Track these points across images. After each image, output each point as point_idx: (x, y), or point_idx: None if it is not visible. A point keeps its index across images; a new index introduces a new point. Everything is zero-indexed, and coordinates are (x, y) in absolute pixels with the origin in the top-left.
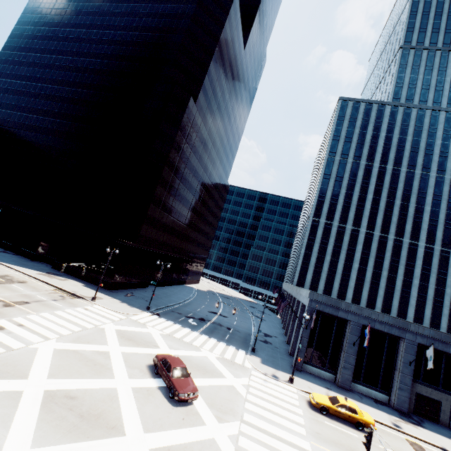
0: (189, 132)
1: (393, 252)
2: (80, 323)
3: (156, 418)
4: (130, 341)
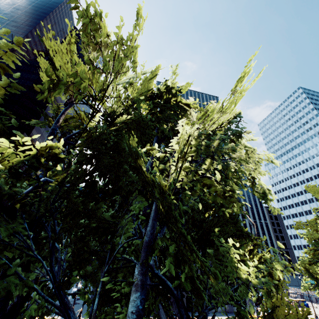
0: None
1: None
2: None
3: None
4: None
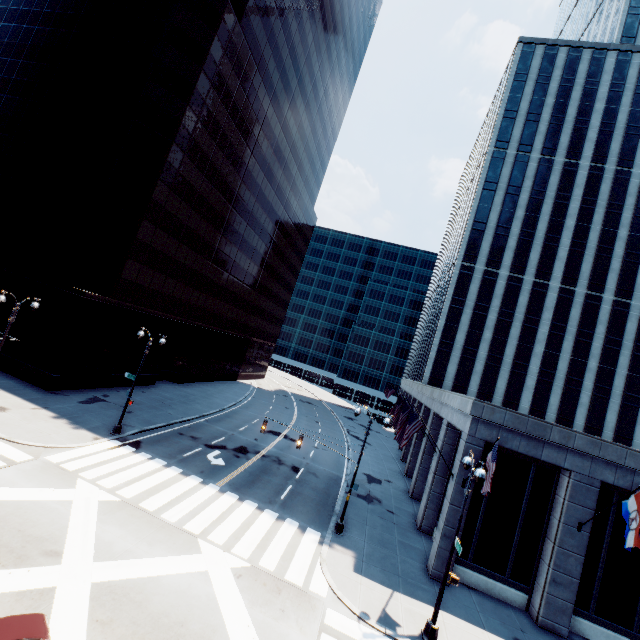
0: (229, 85)
1: (611, 325)
2: None
3: None
4: None
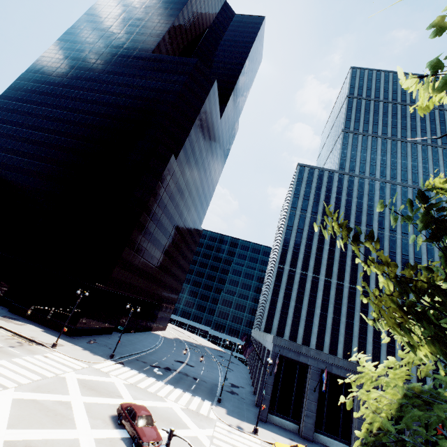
0: (169, 183)
1: (349, 299)
2: (40, 372)
3: None
4: (93, 391)
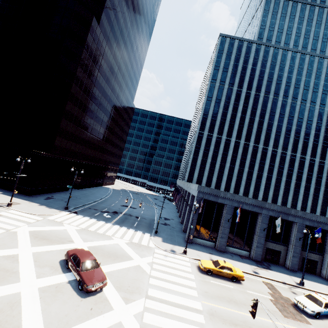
0: (95, 53)
1: (252, 155)
2: None
3: (62, 315)
4: (44, 240)
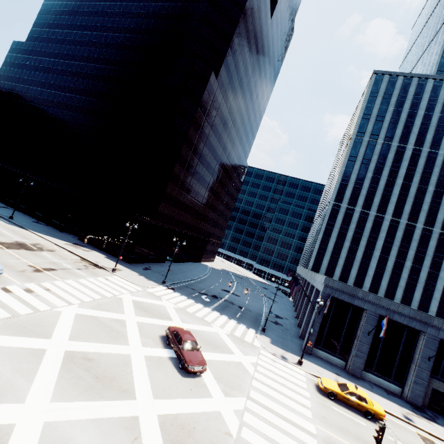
0: (209, 110)
1: (420, 242)
2: (101, 292)
3: (166, 386)
4: (145, 312)
